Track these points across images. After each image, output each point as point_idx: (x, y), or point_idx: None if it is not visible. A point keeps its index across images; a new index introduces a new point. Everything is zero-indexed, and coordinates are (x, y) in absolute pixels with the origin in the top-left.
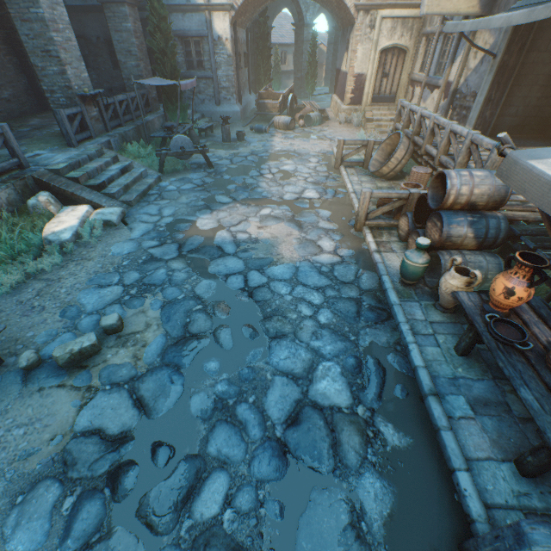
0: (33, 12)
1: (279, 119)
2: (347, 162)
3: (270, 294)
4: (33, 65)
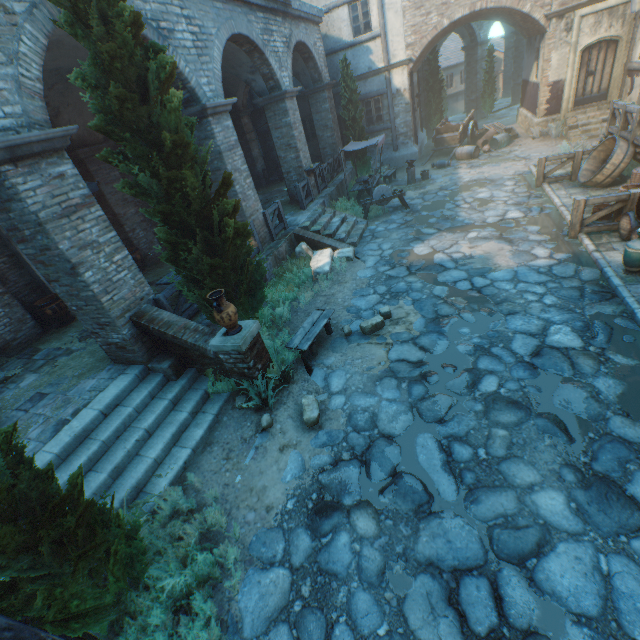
0: (283, 121)
1: (461, 150)
2: (550, 178)
3: (496, 290)
4: (278, 157)
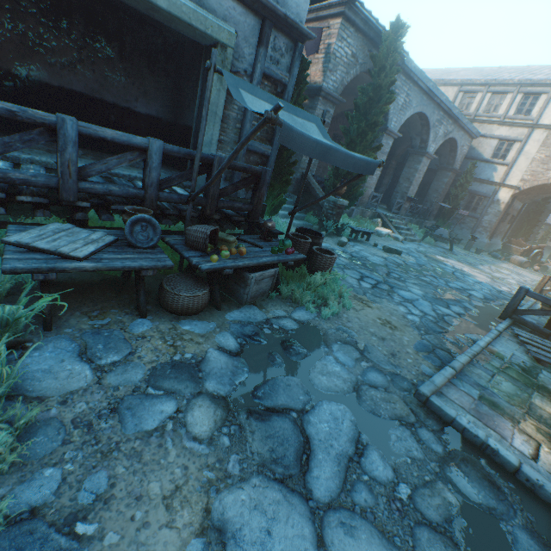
0: (414, 166)
1: (516, 257)
2: None
3: (462, 278)
4: (398, 181)
